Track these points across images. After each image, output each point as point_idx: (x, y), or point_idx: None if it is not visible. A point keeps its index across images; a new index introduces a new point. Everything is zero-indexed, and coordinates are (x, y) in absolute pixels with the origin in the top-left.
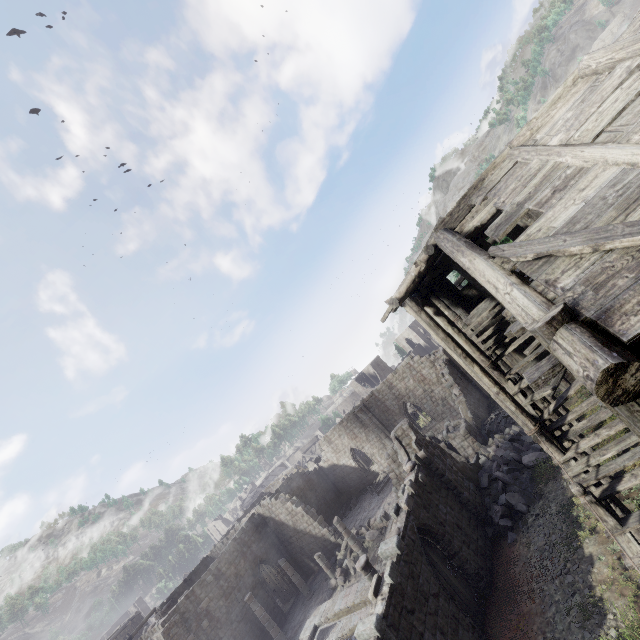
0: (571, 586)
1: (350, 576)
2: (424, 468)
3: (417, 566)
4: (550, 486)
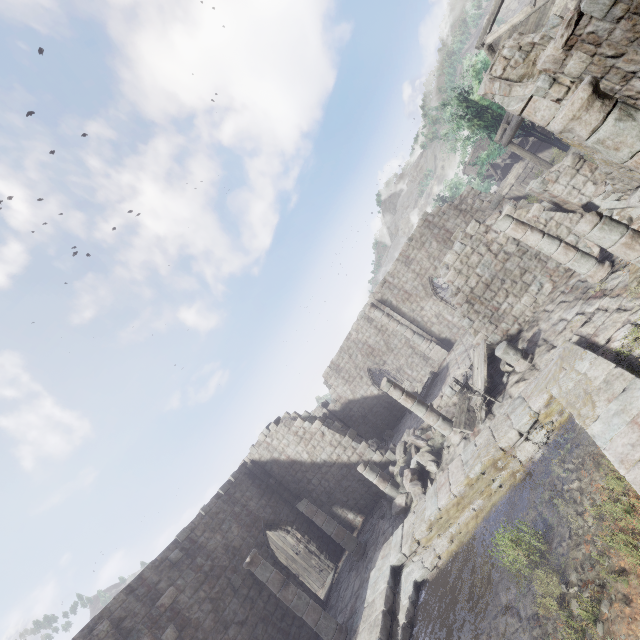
0: None
1: (429, 477)
2: None
3: None
4: None
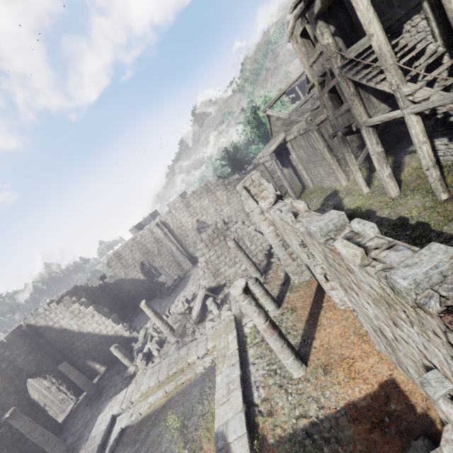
0: None
1: (152, 358)
2: None
3: None
4: None
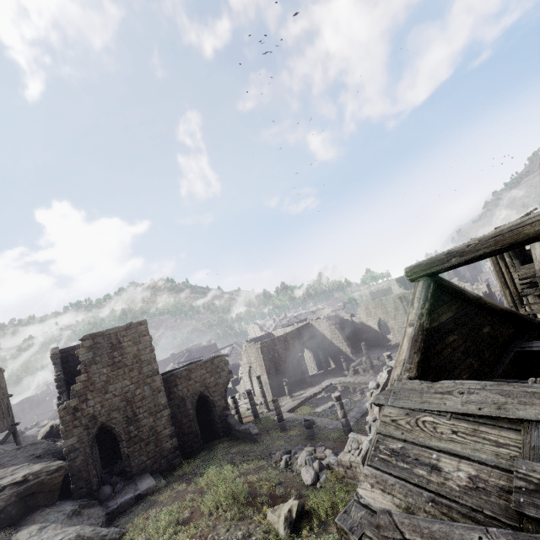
0: None
1: (357, 374)
2: None
3: None
4: None
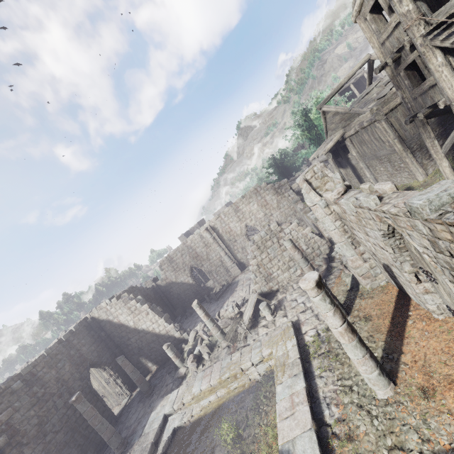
0: None
1: (203, 361)
2: None
3: None
4: None
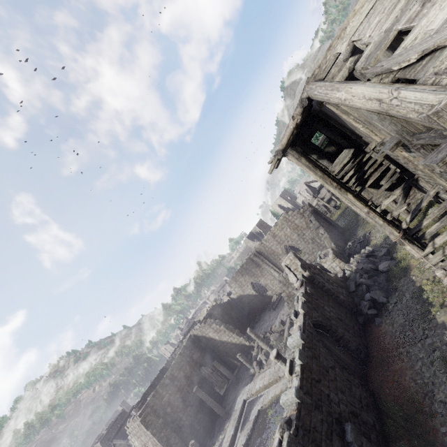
0: (431, 346)
1: (263, 365)
2: (309, 283)
3: (317, 350)
4: (402, 282)
